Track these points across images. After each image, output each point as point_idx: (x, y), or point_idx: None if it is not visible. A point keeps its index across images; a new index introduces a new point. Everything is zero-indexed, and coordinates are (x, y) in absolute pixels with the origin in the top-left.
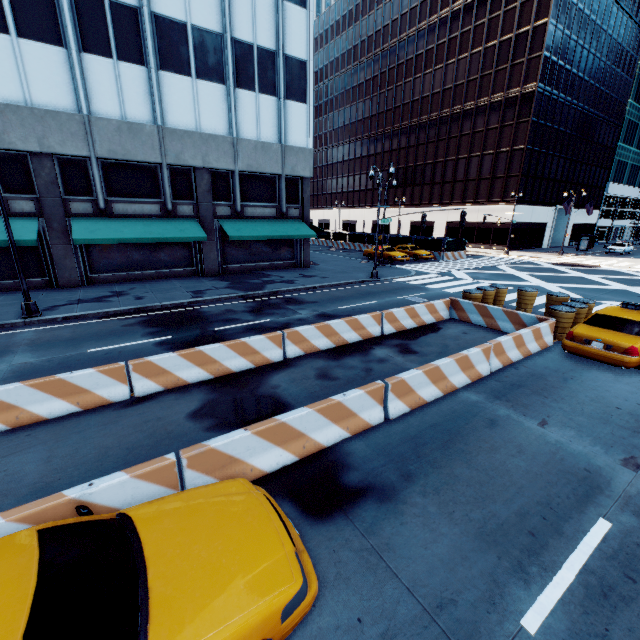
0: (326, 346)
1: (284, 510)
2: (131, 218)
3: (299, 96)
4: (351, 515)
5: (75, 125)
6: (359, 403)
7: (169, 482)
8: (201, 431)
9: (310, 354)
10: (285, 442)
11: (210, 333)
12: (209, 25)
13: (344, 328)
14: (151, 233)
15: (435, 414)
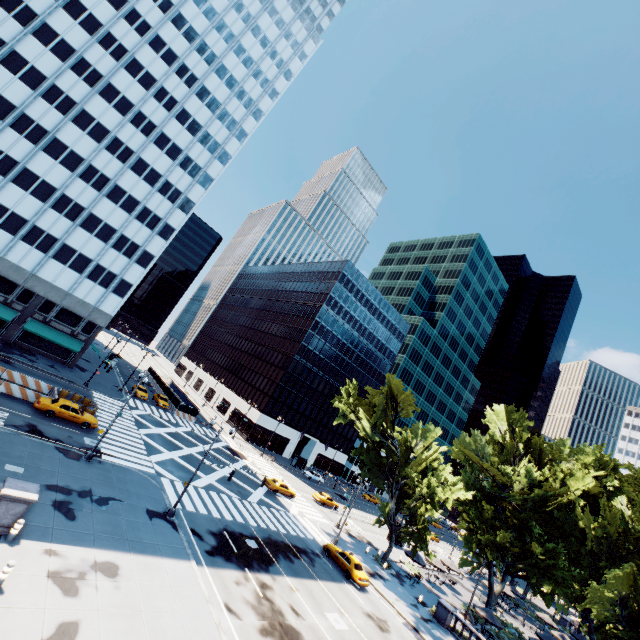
0: None
1: None
2: None
3: (121, 294)
4: None
5: None
6: None
7: None
8: None
9: None
10: None
11: None
12: (89, 255)
13: None
14: None
15: None
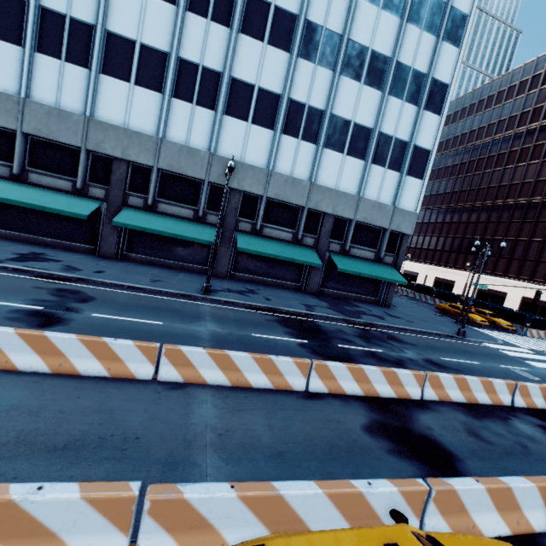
0: (458, 399)
1: None
2: (272, 239)
3: (417, 174)
4: None
5: (262, 175)
6: None
7: (416, 508)
8: (383, 451)
9: (444, 402)
10: (503, 509)
11: (336, 348)
12: (365, 123)
13: (477, 387)
14: (284, 253)
15: None
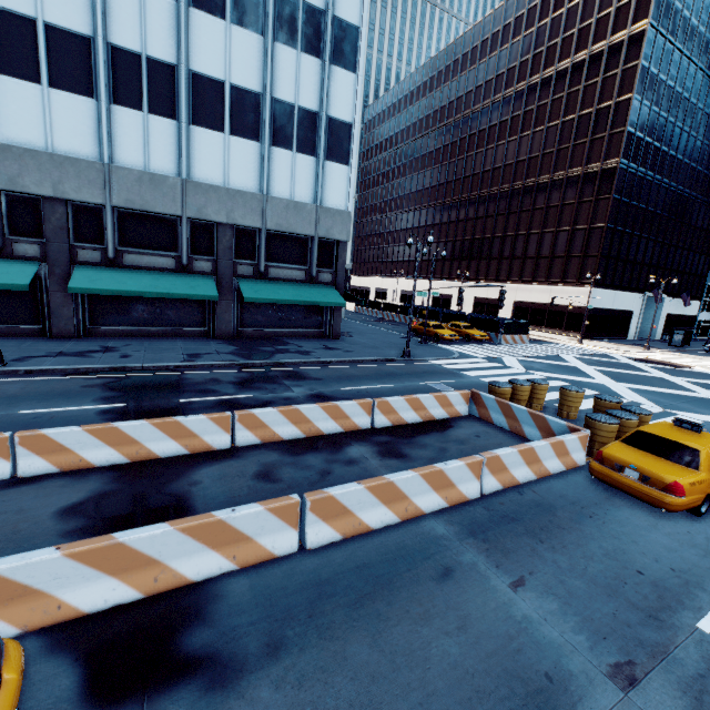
0: (292, 435)
1: (63, 682)
2: (141, 270)
3: (341, 158)
4: (149, 707)
5: (94, 173)
6: (256, 523)
7: None
8: (55, 535)
9: (268, 443)
10: (124, 570)
11: (171, 405)
12: (249, 84)
13: (319, 415)
14: (157, 287)
15: (374, 549)
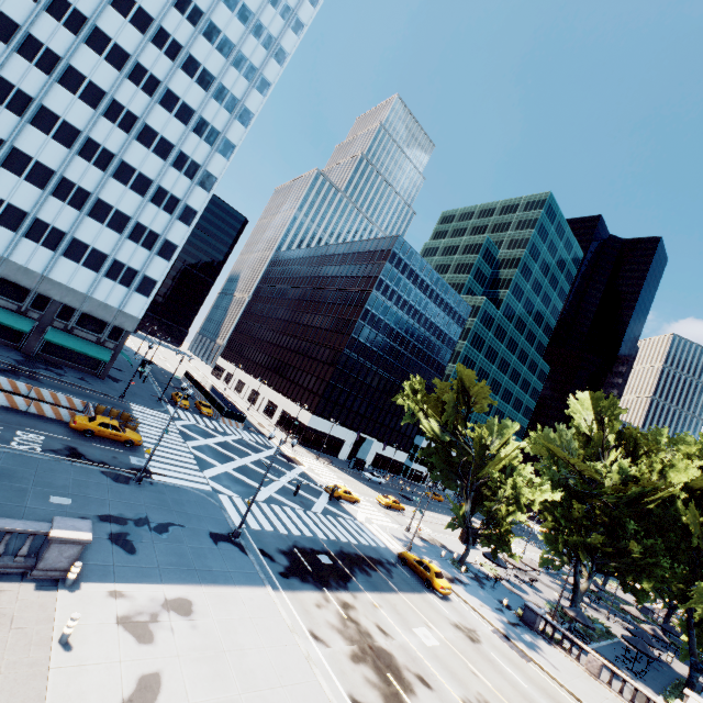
0: None
1: None
2: None
3: (145, 293)
4: None
5: None
6: None
7: None
8: None
9: None
10: None
11: None
12: (104, 250)
13: (6, 382)
14: None
15: None
